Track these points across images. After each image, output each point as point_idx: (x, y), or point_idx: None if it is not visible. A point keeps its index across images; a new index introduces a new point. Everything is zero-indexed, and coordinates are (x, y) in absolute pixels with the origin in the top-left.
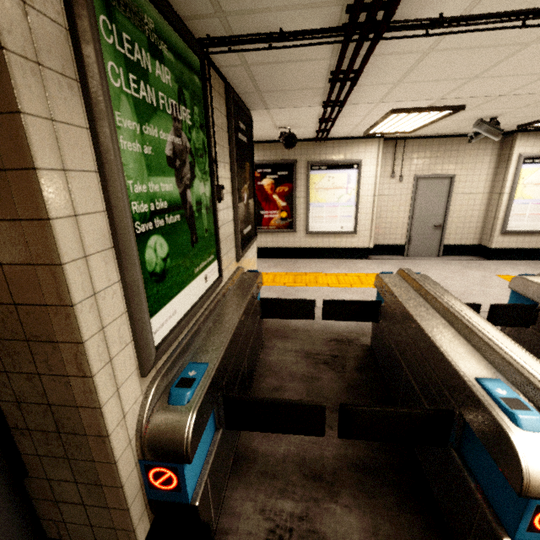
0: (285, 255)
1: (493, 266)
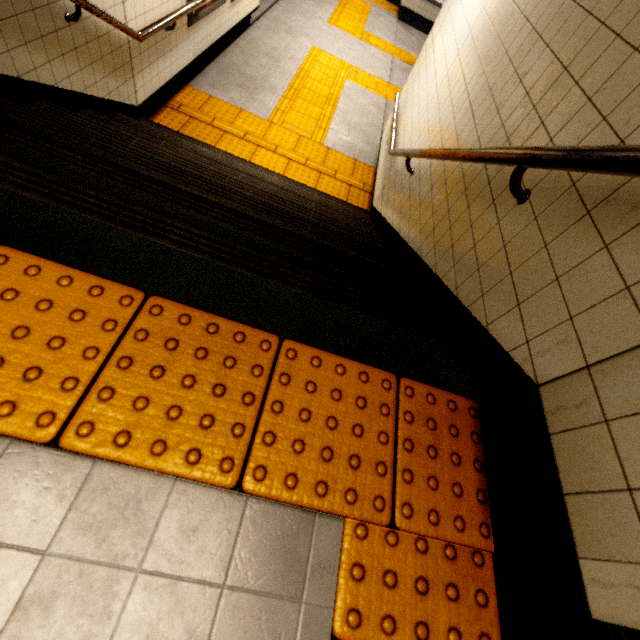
0: (208, 57)
1: (303, 5)
